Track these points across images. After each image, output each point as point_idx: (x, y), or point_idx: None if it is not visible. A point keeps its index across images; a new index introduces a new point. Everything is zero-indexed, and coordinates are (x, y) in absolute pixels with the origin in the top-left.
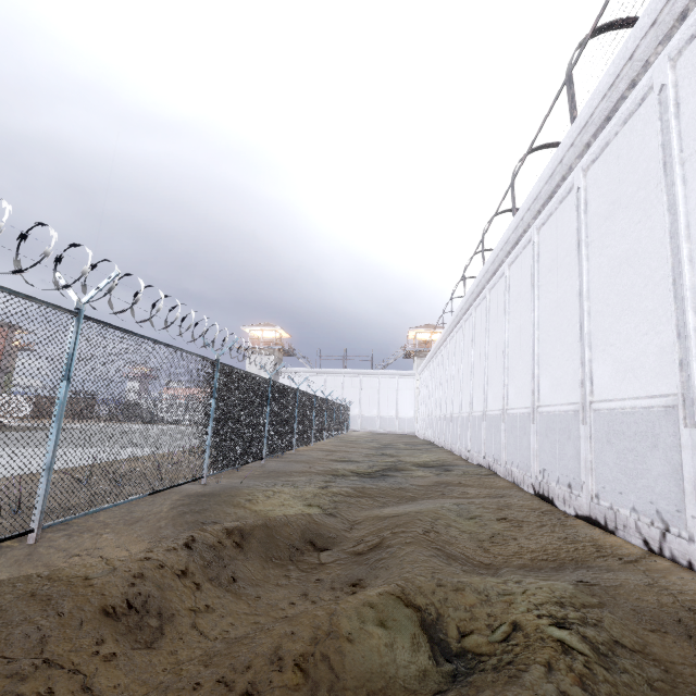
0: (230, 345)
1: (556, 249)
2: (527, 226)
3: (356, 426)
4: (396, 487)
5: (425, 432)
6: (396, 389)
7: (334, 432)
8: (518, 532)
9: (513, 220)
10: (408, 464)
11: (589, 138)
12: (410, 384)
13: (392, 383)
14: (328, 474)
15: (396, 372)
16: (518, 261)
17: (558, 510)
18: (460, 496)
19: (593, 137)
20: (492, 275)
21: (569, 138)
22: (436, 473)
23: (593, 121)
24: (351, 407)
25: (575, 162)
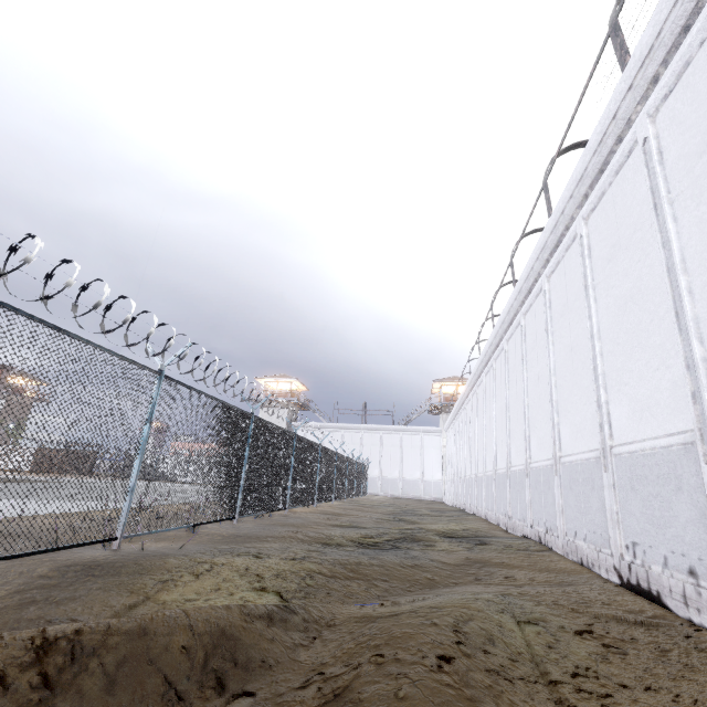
0: (179, 352)
1: (616, 230)
2: (570, 220)
3: (375, 490)
4: (408, 565)
5: (454, 497)
6: (420, 448)
7: (346, 493)
8: (622, 663)
9: (551, 217)
10: (429, 533)
11: (657, 68)
12: (436, 442)
13: (415, 440)
14: (317, 542)
15: (420, 428)
16: (560, 268)
17: (675, 616)
18: (504, 582)
19: (662, 65)
20: (526, 295)
21: (625, 81)
22: (467, 546)
23: (661, 41)
24: (371, 467)
25: (636, 111)
